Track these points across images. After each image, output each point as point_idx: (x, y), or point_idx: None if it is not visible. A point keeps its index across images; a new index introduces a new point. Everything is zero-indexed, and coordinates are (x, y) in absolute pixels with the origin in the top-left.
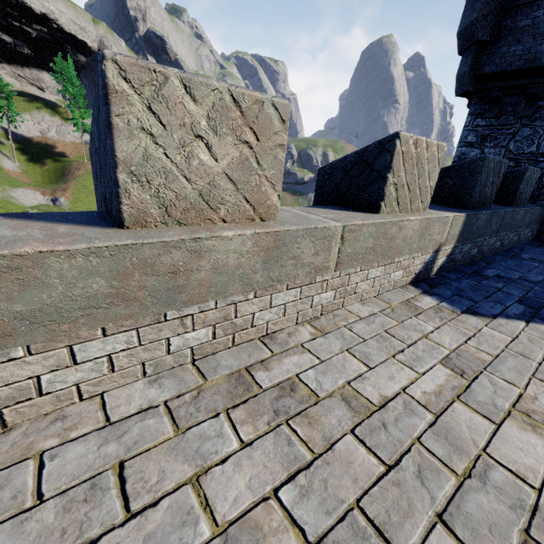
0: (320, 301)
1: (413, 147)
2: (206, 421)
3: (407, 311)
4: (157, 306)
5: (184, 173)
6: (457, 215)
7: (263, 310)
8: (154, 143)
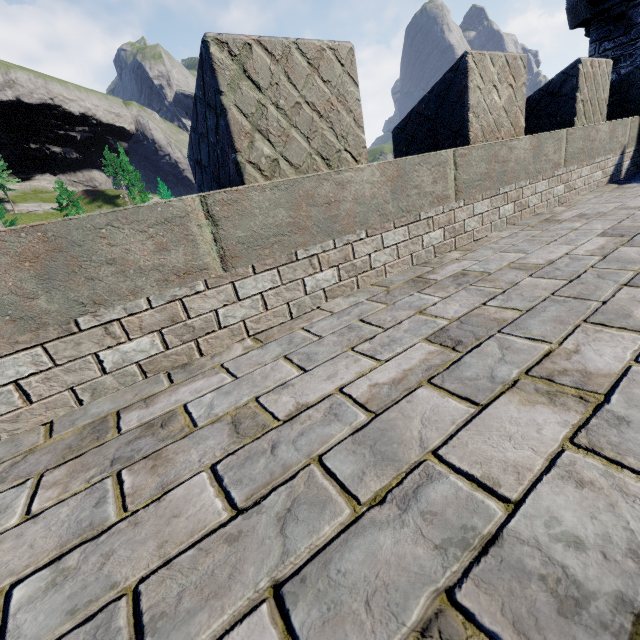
0: (557, 193)
1: (590, 68)
2: (551, 228)
3: (621, 191)
4: (497, 184)
5: (489, 110)
6: (633, 118)
7: (532, 195)
8: (480, 94)
